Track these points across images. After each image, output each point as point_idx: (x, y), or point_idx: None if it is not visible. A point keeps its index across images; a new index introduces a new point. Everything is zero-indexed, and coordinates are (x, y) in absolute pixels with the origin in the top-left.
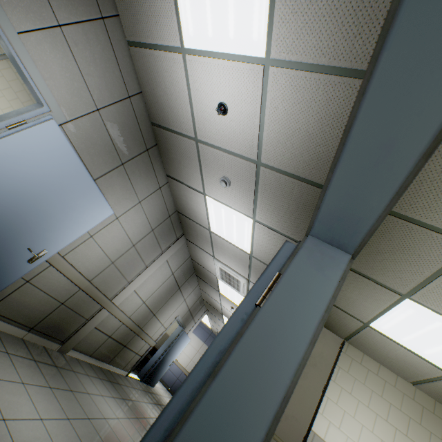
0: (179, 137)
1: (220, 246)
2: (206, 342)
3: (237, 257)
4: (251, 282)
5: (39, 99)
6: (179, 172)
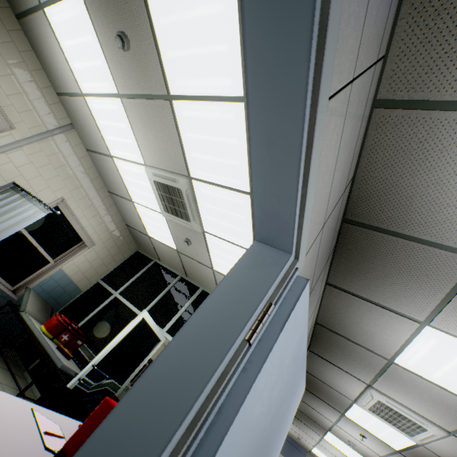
0: (422, 246)
1: (403, 382)
2: (281, 450)
3: (445, 405)
4: (456, 437)
5: (285, 242)
6: (371, 286)
